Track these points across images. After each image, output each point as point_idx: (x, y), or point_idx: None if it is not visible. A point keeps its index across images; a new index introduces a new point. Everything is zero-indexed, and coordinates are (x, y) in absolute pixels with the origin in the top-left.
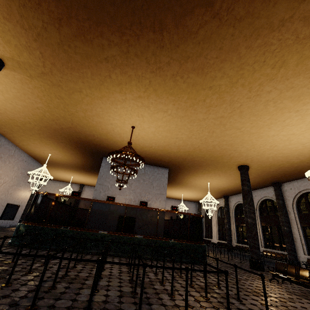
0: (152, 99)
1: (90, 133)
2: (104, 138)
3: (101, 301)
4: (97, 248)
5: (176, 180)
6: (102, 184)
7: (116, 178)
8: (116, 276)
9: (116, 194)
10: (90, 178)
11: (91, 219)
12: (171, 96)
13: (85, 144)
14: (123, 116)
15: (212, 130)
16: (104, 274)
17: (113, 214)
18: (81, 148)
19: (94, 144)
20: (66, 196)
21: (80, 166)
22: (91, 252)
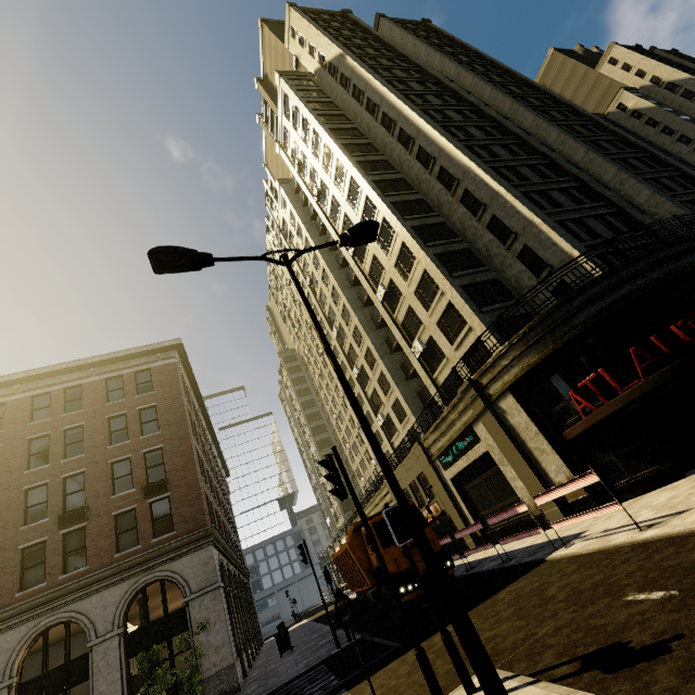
0: None
1: None
2: None
3: None
4: None
5: None
6: None
7: None
8: None
9: None
10: None
11: None
12: None
13: None
14: None
15: None
16: None
17: None
18: None
19: None
20: None
21: None
22: None
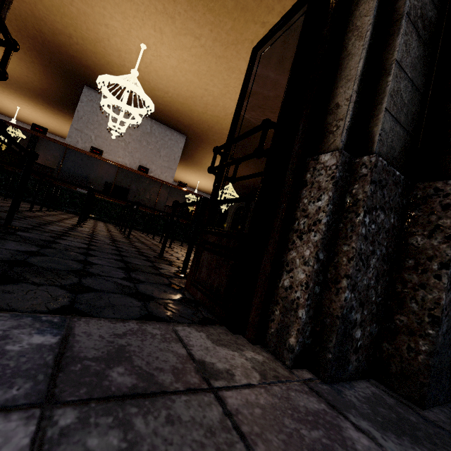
0: (182, 7)
1: (64, 30)
2: (90, 49)
3: (90, 227)
4: (74, 207)
5: (194, 158)
6: (81, 130)
7: (104, 127)
8: (103, 226)
9: (104, 152)
10: (56, 120)
11: (61, 177)
12: (210, 13)
13: (50, 48)
14: (130, 18)
15: (253, 93)
16: (88, 222)
17: (97, 178)
18: (41, 54)
19: (69, 54)
20: (22, 128)
21: (36, 90)
22: (66, 210)
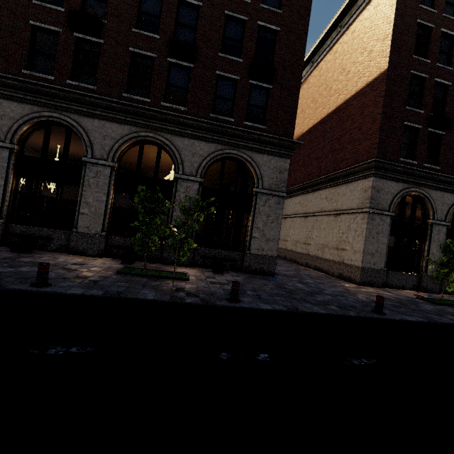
0: None
1: None
2: None
3: None
4: None
5: None
6: None
7: None
8: None
9: None
10: None
11: None
12: None
13: None
14: None
15: None
16: None
17: None
18: None
19: None
20: None
21: None
22: None
